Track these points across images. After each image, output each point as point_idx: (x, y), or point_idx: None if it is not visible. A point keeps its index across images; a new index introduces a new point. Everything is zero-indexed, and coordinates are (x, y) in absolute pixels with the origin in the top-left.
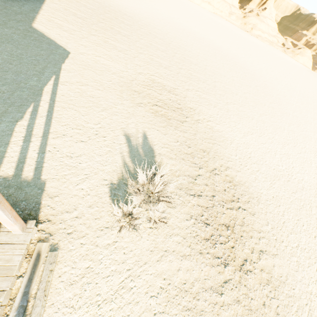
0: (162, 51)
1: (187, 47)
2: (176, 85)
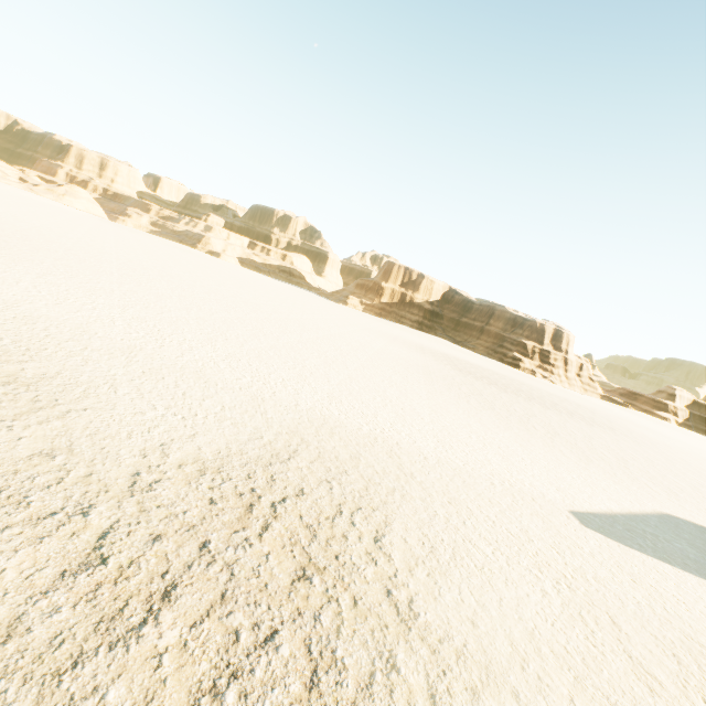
0: None
1: None
2: None
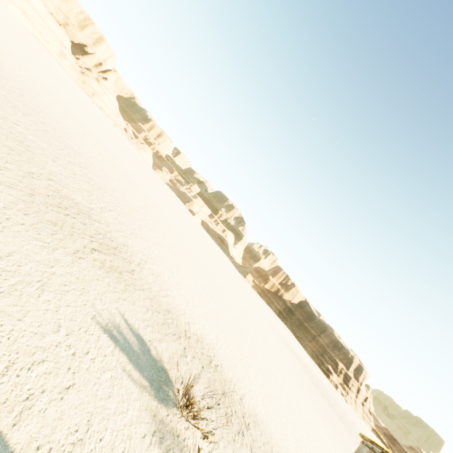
0: (25, 115)
1: (49, 110)
2: (88, 202)
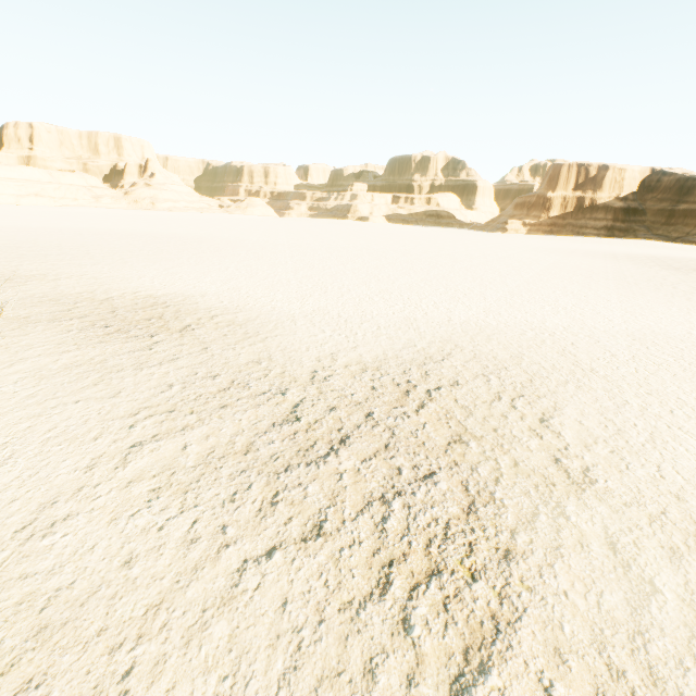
0: None
1: (1, 238)
2: None
